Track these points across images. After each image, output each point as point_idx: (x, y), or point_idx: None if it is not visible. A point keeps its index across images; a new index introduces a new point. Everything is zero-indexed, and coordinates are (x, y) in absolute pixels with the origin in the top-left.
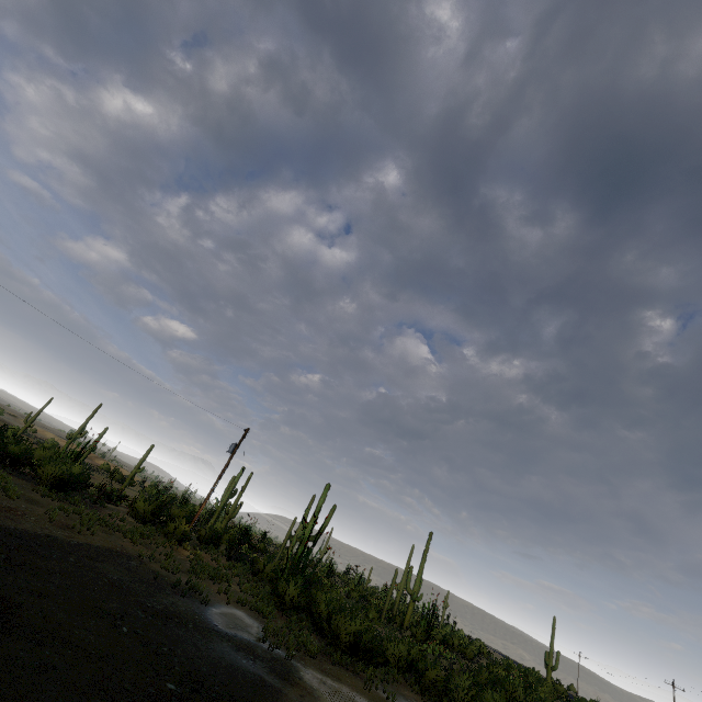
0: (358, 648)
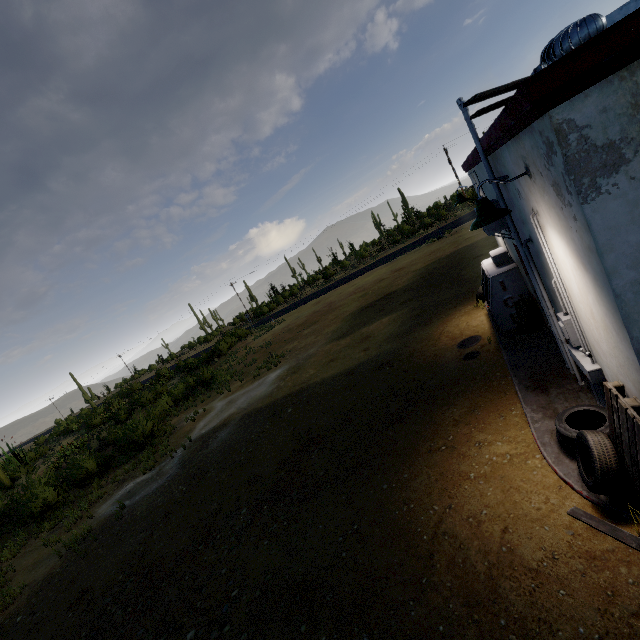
0: (157, 429)
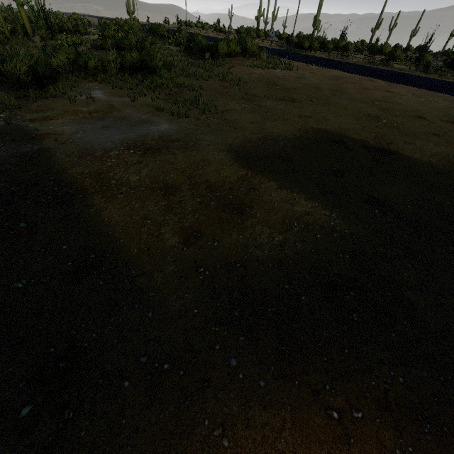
0: (41, 80)
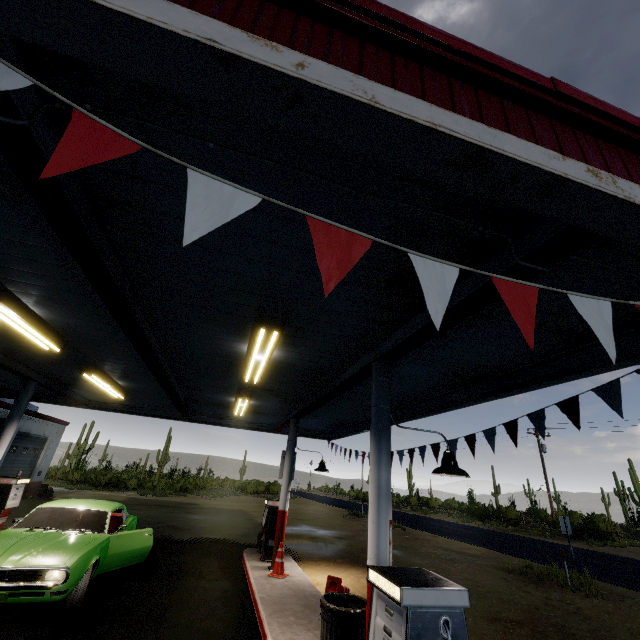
0: (110, 483)
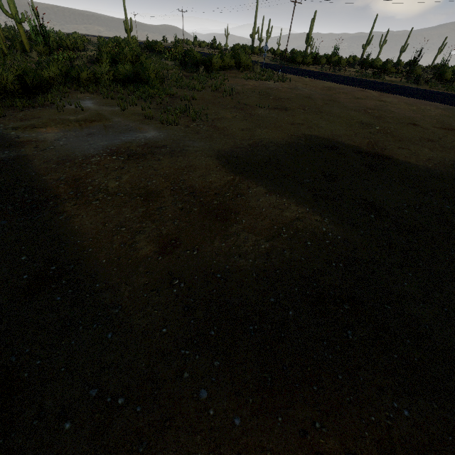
0: (29, 89)
